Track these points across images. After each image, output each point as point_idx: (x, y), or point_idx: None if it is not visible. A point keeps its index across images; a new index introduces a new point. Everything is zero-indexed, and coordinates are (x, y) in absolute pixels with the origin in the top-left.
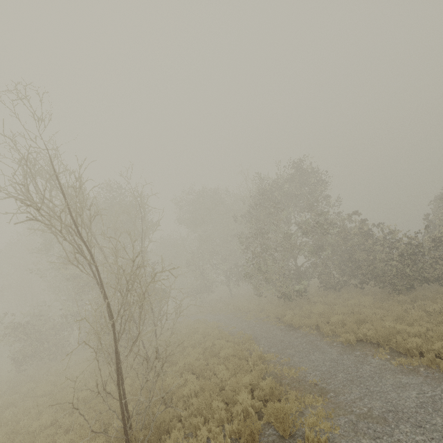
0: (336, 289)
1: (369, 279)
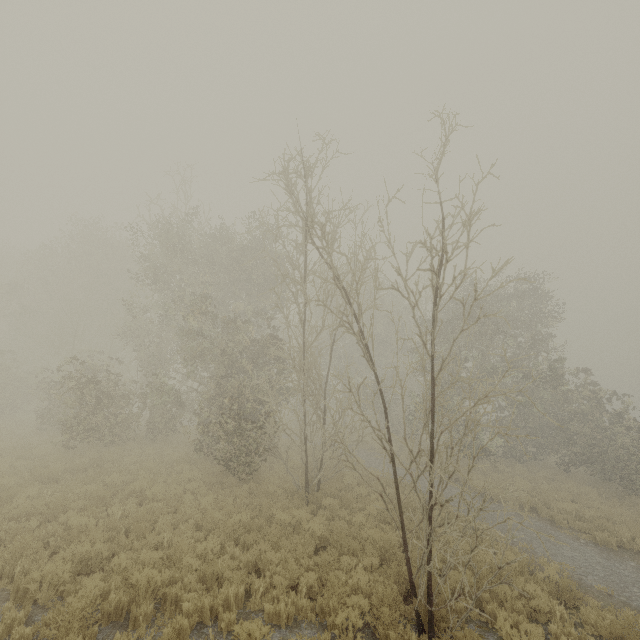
0: (519, 460)
1: (581, 463)
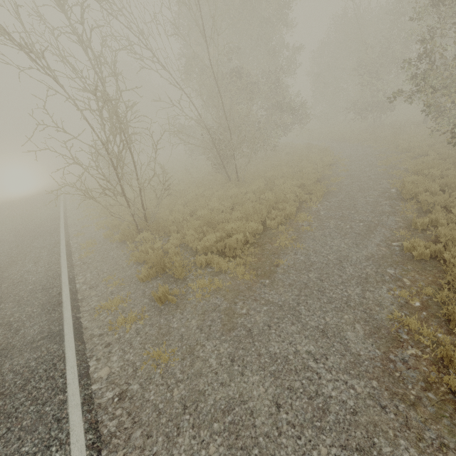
0: None
1: None
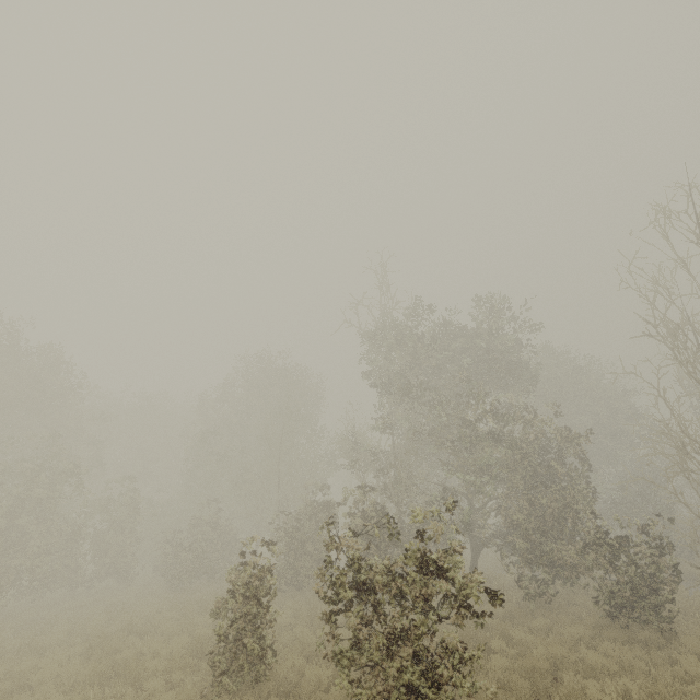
0: None
1: None
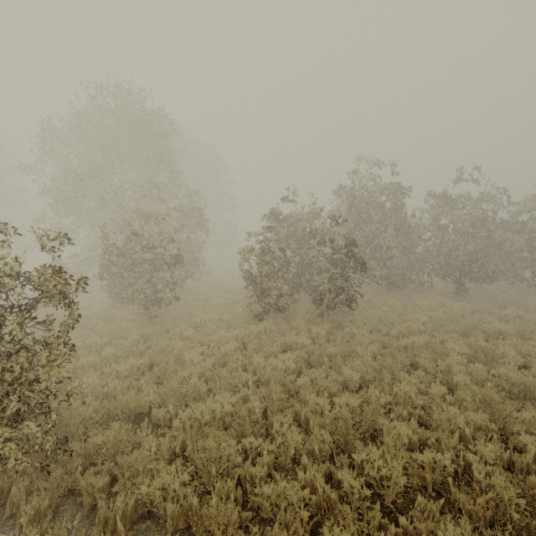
0: None
1: None
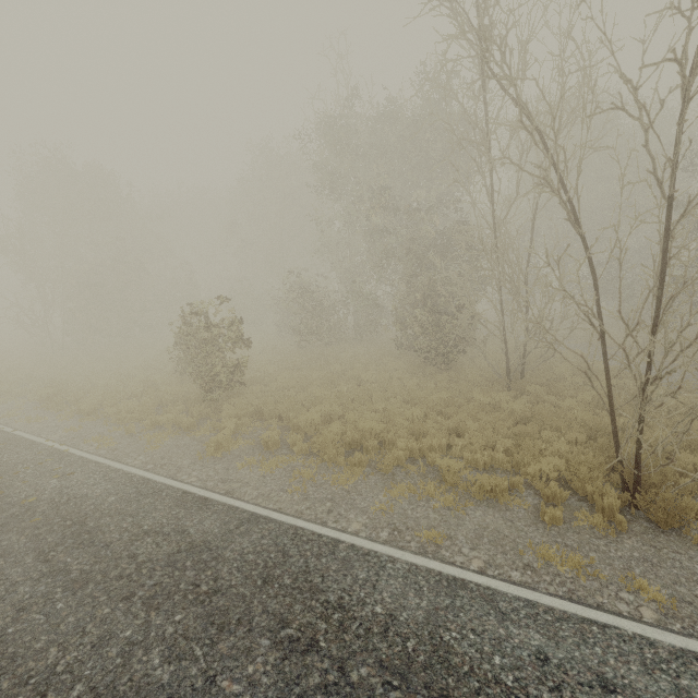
0: None
1: None
